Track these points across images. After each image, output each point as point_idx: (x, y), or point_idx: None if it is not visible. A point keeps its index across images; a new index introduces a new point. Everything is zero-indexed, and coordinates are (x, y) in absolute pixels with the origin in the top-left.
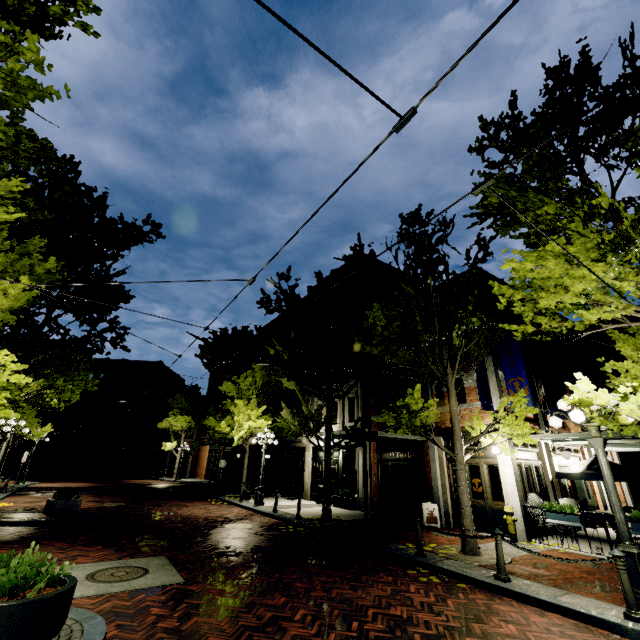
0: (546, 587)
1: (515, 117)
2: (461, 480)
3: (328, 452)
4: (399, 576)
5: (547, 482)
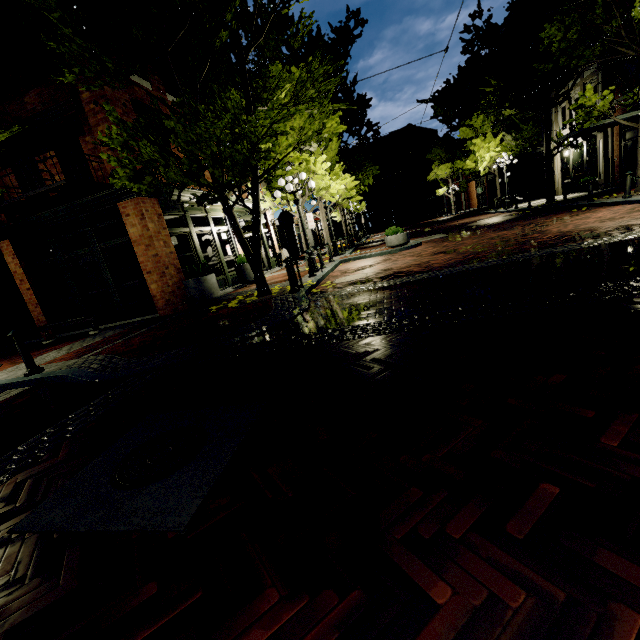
0: None
1: None
2: None
3: (547, 156)
4: (561, 213)
5: None
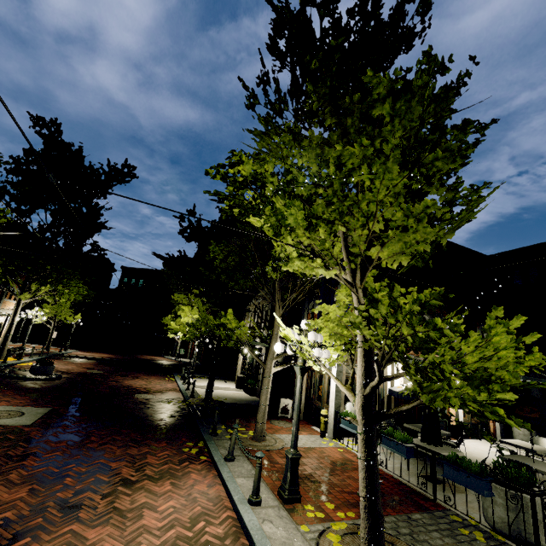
0: (250, 470)
1: (267, 74)
2: (264, 385)
3: (216, 352)
4: (174, 445)
5: (385, 395)
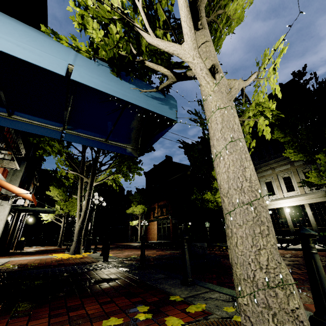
0: None
1: None
2: None
3: None
4: None
5: None
